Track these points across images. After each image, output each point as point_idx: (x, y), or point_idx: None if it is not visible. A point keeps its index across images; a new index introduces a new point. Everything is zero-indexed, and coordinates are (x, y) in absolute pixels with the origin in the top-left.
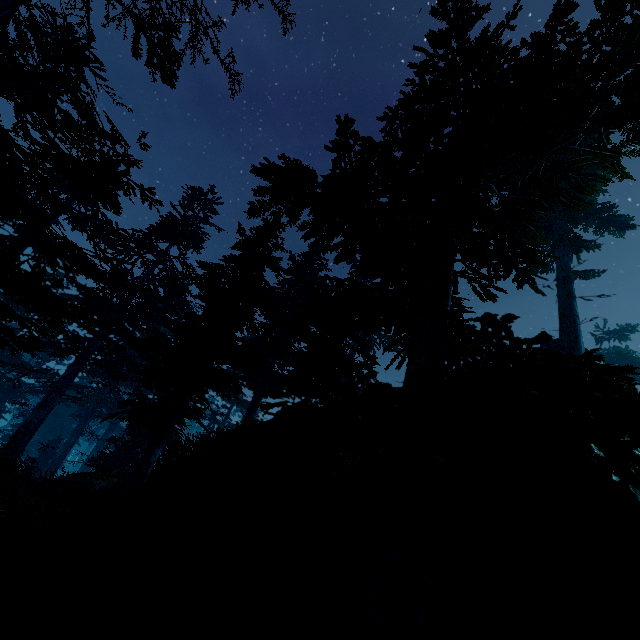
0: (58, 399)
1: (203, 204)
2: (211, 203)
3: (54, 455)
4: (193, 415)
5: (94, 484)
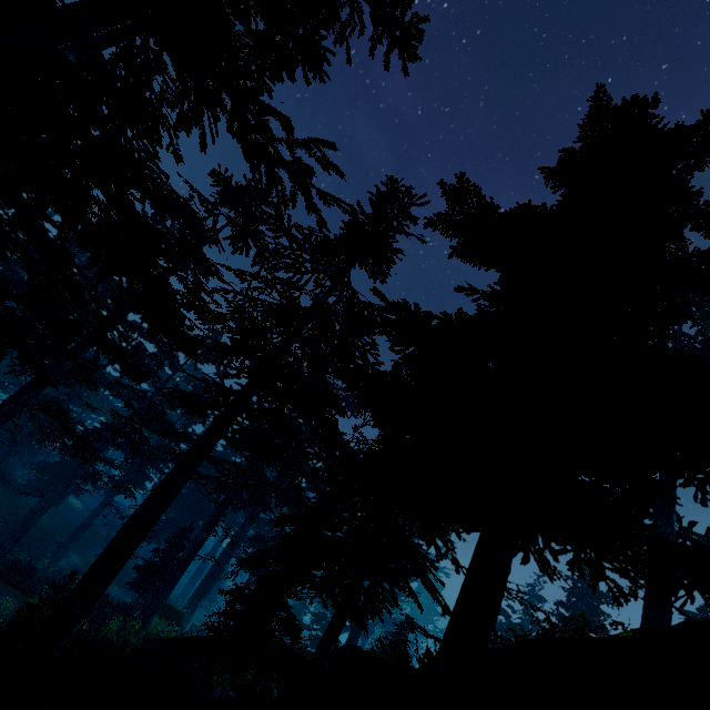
0: (182, 484)
1: (398, 207)
2: (410, 205)
3: (182, 550)
4: (423, 575)
5: (212, 682)
